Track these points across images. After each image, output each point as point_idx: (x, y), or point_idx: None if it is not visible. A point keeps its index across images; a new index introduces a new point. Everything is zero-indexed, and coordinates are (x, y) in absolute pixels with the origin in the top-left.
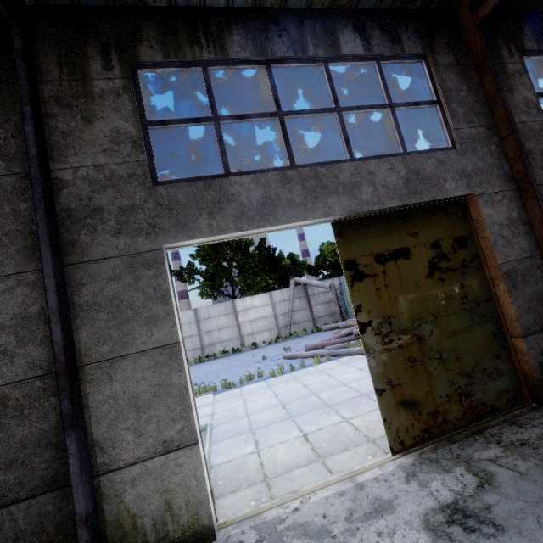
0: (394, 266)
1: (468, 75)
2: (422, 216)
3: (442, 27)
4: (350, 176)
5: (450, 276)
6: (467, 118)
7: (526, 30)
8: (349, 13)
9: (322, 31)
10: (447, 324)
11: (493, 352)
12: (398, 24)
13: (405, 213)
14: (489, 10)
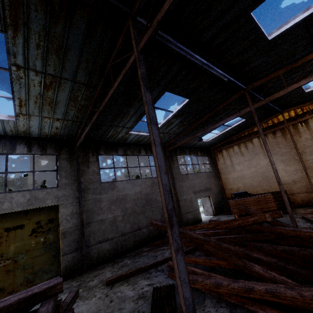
0: (14, 232)
1: (72, 161)
2: (36, 212)
3: (67, 145)
4: (0, 199)
5: (41, 234)
6: (66, 177)
7: (102, 148)
8: (25, 138)
9: (9, 144)
10: (32, 254)
11: (51, 262)
12: (47, 143)
13: (28, 211)
14: (77, 146)
